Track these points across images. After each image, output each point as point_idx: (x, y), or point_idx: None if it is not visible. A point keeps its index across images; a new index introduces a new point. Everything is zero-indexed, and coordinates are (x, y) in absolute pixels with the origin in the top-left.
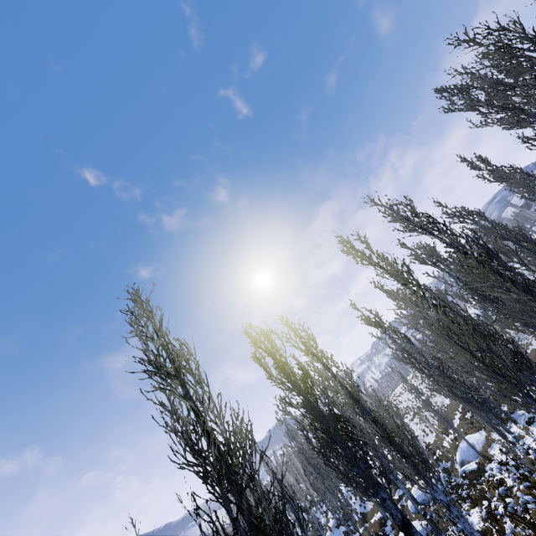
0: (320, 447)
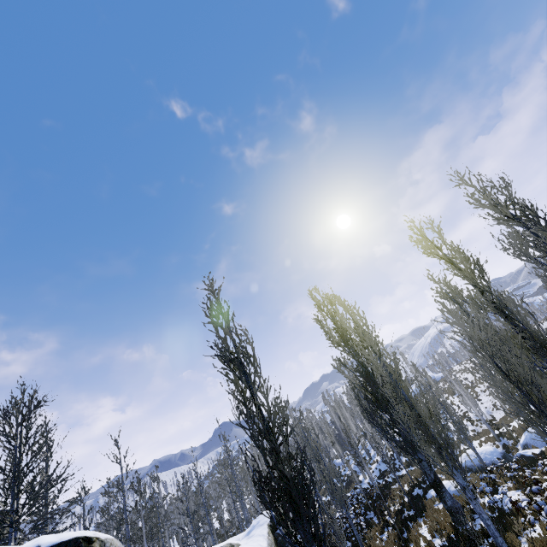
0: (366, 407)
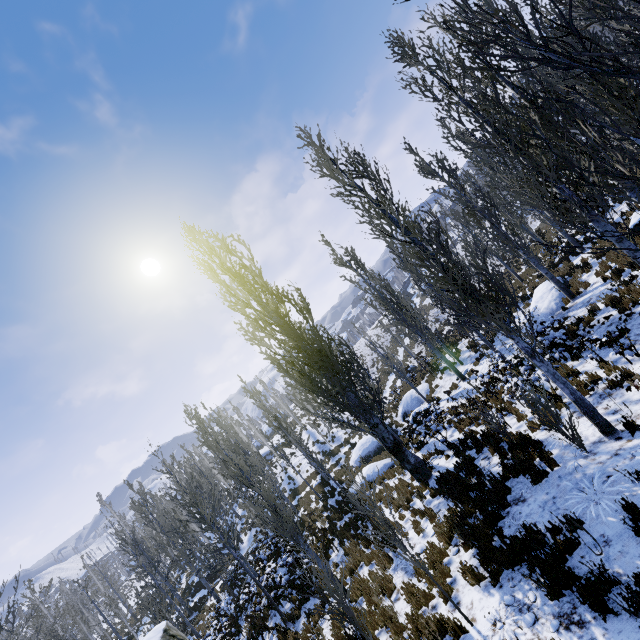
0: (312, 371)
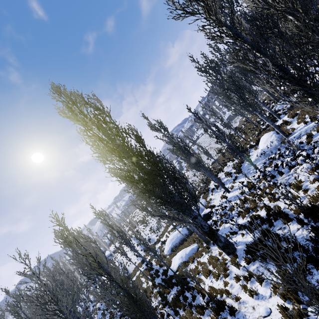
0: (152, 177)
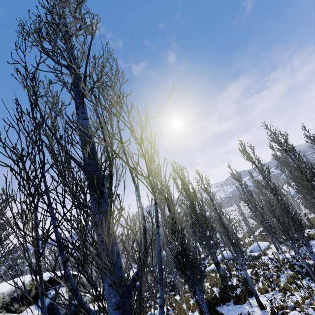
0: (192, 225)
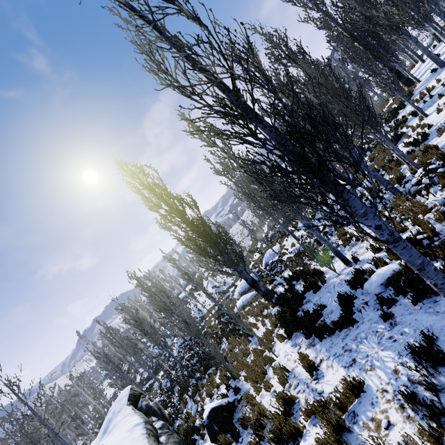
0: (200, 244)
